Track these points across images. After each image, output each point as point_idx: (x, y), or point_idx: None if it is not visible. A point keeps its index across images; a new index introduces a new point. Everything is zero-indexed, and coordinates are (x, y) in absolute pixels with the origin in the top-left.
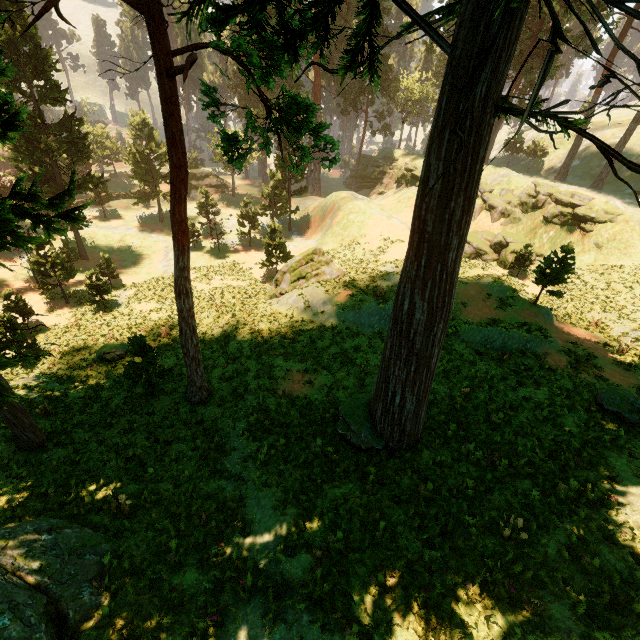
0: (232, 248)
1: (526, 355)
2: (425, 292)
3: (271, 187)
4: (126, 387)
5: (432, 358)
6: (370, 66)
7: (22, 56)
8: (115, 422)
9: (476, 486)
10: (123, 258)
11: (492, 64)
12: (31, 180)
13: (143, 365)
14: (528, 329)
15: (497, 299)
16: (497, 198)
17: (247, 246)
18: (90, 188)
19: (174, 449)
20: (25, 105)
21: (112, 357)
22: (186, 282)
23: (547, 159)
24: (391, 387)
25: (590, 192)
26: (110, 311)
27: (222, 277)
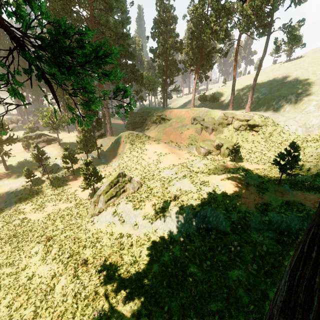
0: (61, 178)
1: None
2: None
3: (82, 136)
4: None
5: None
6: None
7: None
8: None
9: None
10: None
11: None
12: None
13: None
14: (297, 209)
15: (255, 186)
16: (208, 122)
17: (72, 175)
18: None
19: None
20: None
21: None
22: None
23: (218, 102)
24: None
25: (250, 113)
26: None
27: (54, 203)
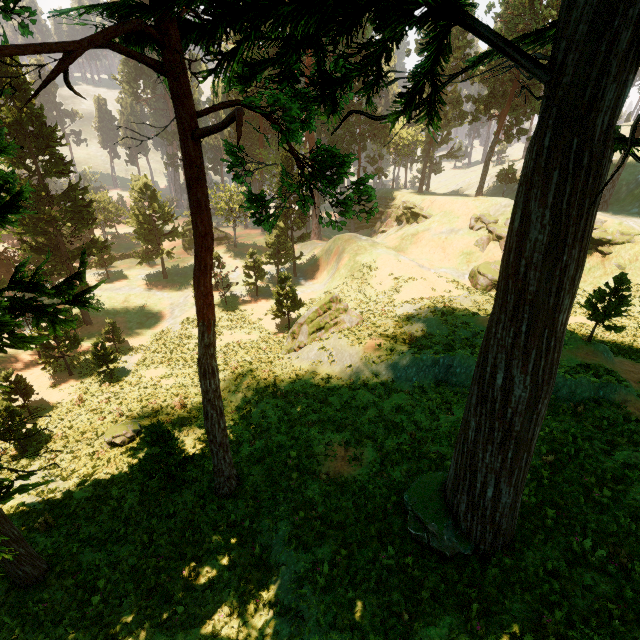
0: (239, 299)
1: (603, 405)
2: (527, 364)
3: (274, 236)
4: (140, 480)
5: (533, 440)
6: (430, 108)
7: (28, 135)
8: (130, 533)
9: (621, 612)
10: (128, 319)
11: (617, 89)
12: (34, 251)
13: (162, 458)
14: (596, 373)
15: None
16: (503, 228)
17: (254, 296)
18: (94, 253)
19: (206, 569)
20: (30, 180)
21: (122, 441)
22: (212, 360)
23: None
24: (480, 477)
25: (600, 215)
26: (117, 381)
27: (232, 331)
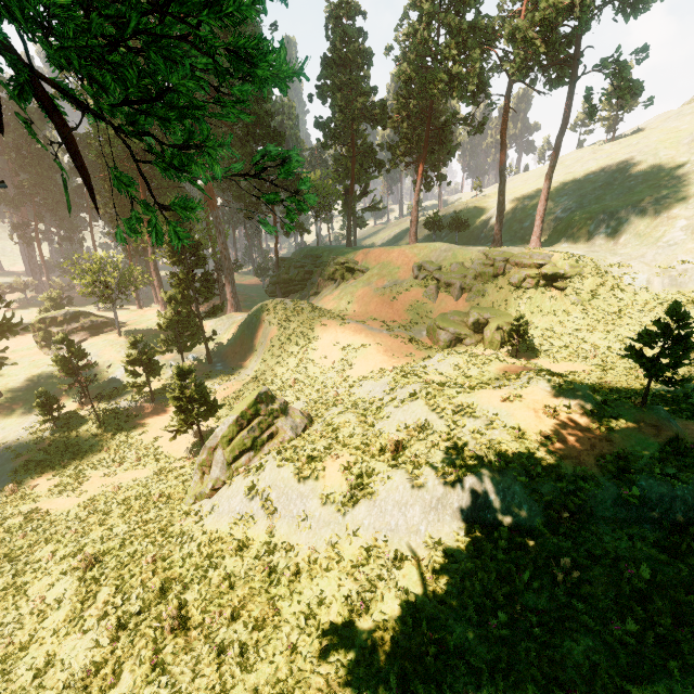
0: (123, 412)
1: None
2: None
3: (171, 313)
4: None
5: None
6: None
7: None
8: None
9: None
10: None
11: None
12: None
13: None
14: None
15: (587, 412)
16: (450, 274)
17: (148, 402)
18: None
19: None
20: None
21: None
22: None
23: (468, 232)
24: None
25: (544, 250)
26: None
27: (106, 470)
